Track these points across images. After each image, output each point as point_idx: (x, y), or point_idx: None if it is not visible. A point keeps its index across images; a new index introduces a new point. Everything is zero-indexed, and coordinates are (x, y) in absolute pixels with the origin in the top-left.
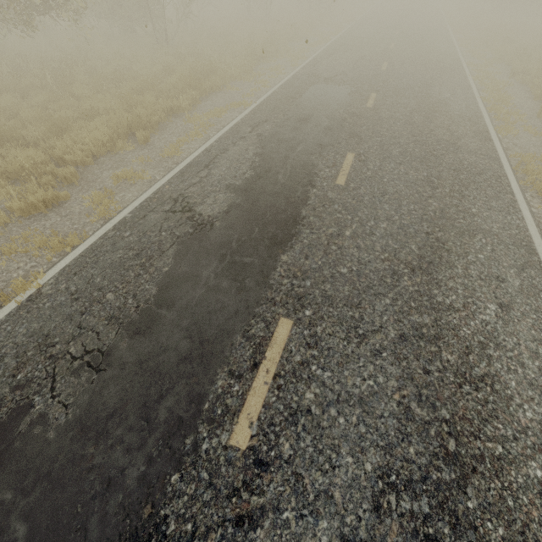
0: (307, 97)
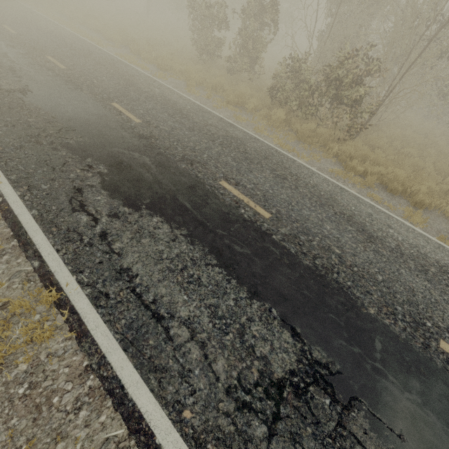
0: None
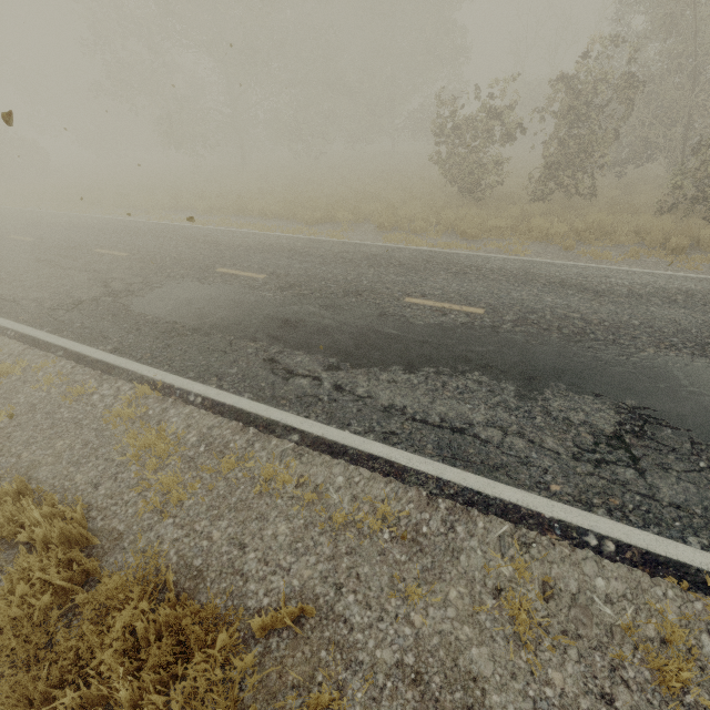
0: (189, 315)
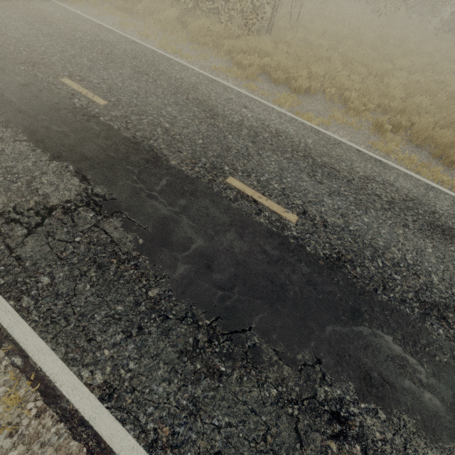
0: None
